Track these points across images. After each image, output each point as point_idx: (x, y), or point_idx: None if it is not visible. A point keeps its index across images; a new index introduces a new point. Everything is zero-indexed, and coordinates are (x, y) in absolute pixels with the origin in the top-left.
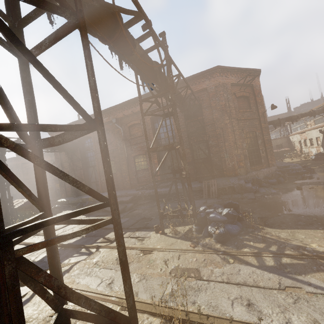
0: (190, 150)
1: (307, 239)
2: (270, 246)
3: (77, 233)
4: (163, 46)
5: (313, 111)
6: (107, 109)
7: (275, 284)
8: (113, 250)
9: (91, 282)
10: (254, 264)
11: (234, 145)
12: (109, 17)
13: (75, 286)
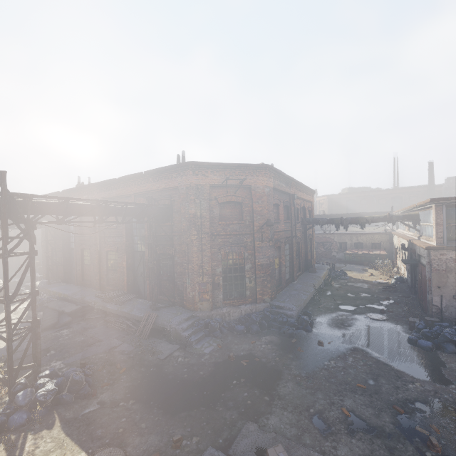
0: (156, 262)
1: None
2: None
3: None
4: None
5: (391, 216)
6: (85, 186)
7: None
8: None
9: None
10: None
11: (199, 270)
12: None
13: None
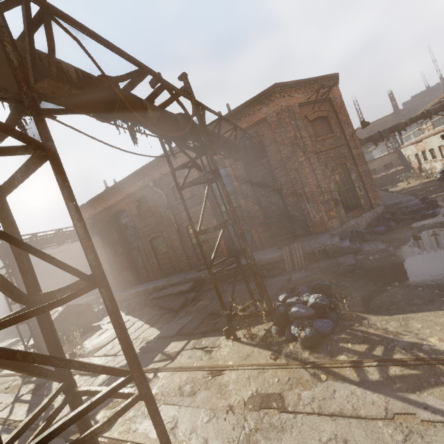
0: (259, 206)
1: (424, 330)
2: (374, 348)
3: (97, 429)
4: (186, 95)
5: (427, 111)
6: (138, 170)
7: (380, 411)
8: (174, 374)
9: (151, 428)
10: (354, 379)
11: (318, 190)
12: (100, 91)
13: (131, 437)
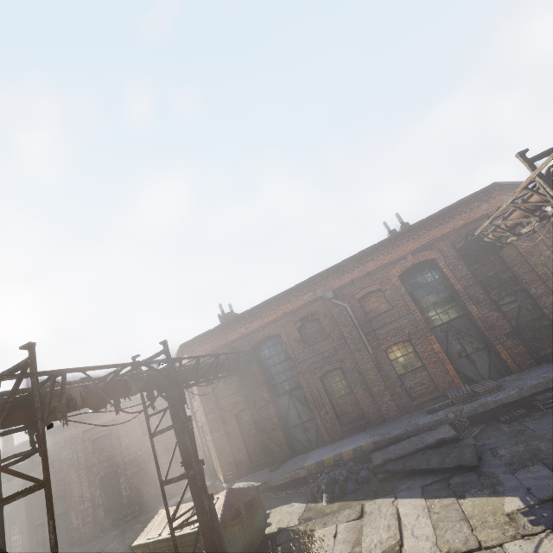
0: (501, 311)
1: None
2: None
3: None
4: None
5: None
6: (309, 279)
7: None
8: None
9: None
10: None
11: None
12: None
13: None
